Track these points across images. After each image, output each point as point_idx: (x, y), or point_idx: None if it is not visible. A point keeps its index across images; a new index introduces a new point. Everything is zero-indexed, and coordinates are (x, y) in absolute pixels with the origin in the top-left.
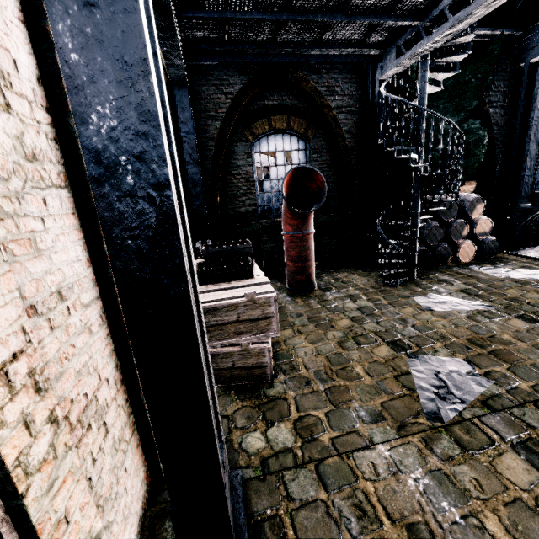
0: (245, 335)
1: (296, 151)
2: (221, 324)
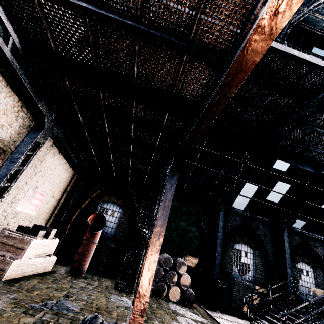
0: (9, 253)
1: (117, 211)
2: (5, 243)
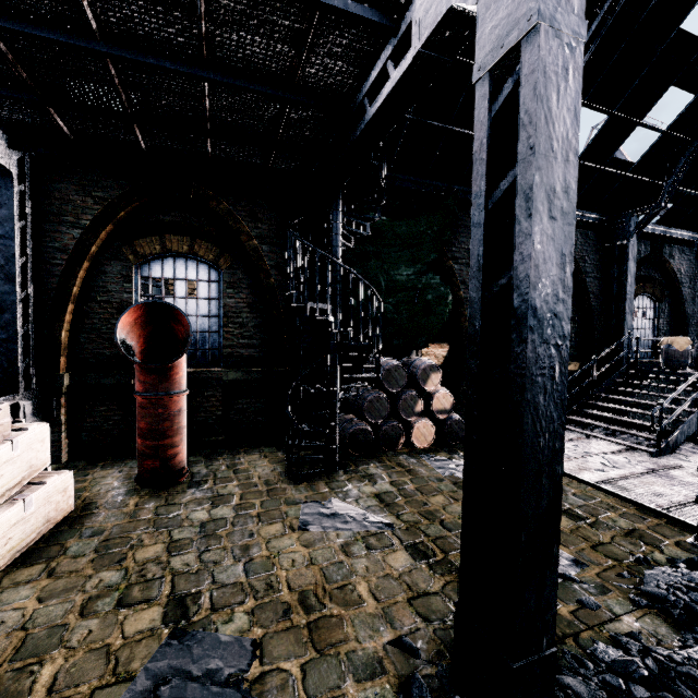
0: None
1: (205, 281)
2: None
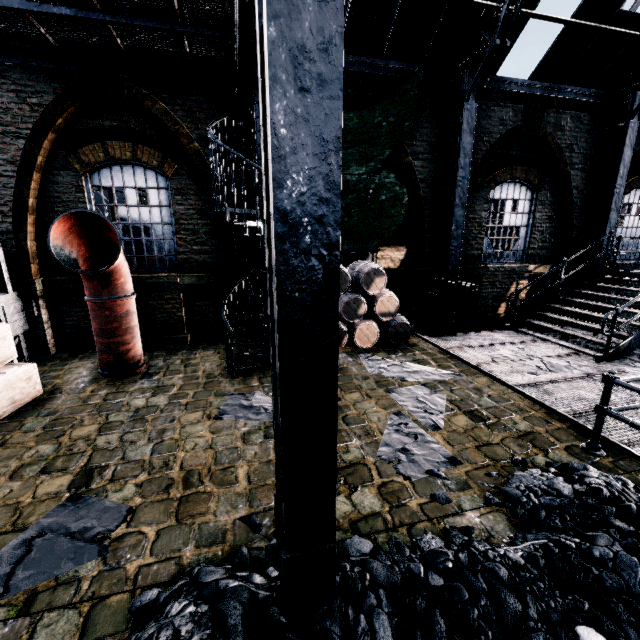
0: None
1: (154, 189)
2: None
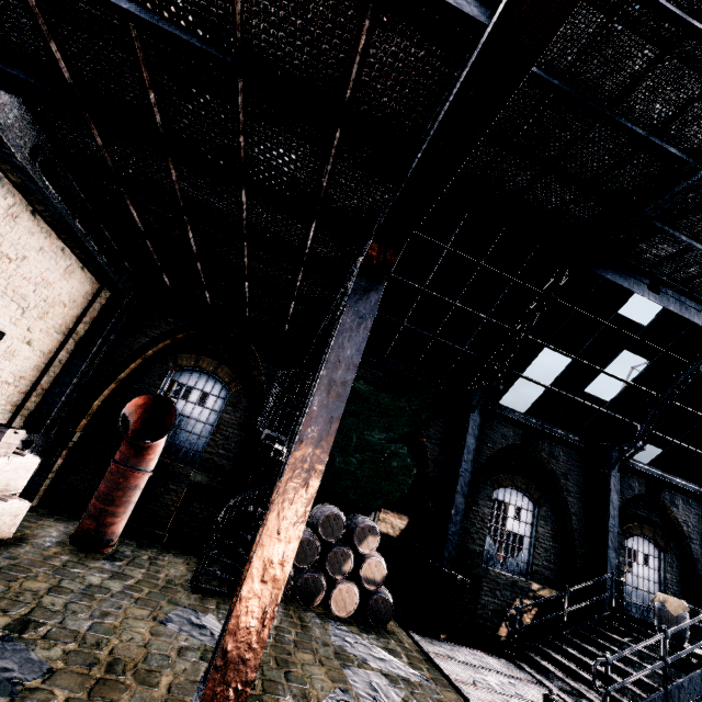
0: None
1: (215, 396)
2: None
